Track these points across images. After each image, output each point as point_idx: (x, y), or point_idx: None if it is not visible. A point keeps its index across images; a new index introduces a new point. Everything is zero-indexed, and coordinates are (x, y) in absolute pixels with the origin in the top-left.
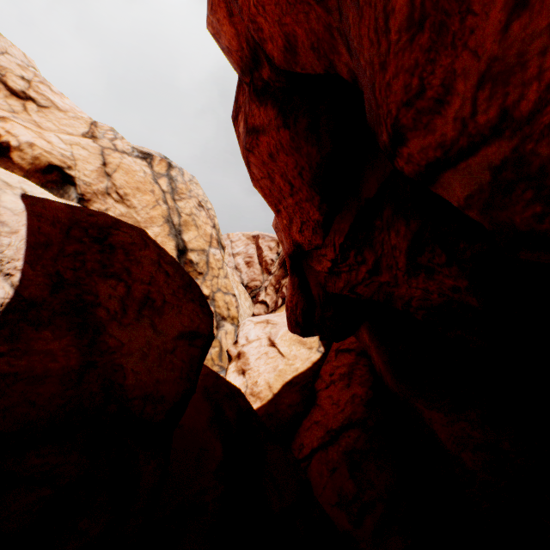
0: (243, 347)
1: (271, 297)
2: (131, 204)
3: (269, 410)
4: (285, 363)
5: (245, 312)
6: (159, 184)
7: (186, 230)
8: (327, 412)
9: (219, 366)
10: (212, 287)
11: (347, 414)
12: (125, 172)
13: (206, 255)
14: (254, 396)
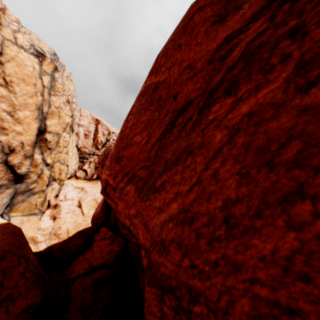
0: (61, 202)
1: (91, 170)
2: (14, 89)
3: (62, 246)
4: (83, 219)
5: (71, 167)
6: (42, 79)
7: (51, 118)
8: (95, 255)
9: (39, 210)
10: (55, 158)
11: (105, 260)
12: (18, 64)
13: (59, 137)
14: (56, 236)
